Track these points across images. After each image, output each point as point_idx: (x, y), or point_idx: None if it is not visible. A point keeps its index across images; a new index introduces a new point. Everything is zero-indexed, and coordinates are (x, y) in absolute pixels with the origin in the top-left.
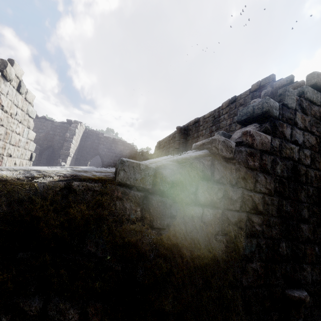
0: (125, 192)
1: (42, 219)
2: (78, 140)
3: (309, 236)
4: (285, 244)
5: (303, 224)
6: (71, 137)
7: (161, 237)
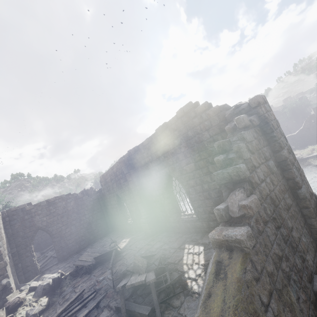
0: None
1: None
2: (2, 234)
3: (298, 236)
4: (297, 259)
5: (293, 232)
6: None
7: None
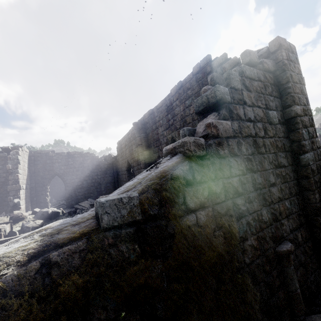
0: (116, 235)
1: None
2: (25, 167)
3: (279, 196)
4: (265, 211)
5: (273, 188)
6: (15, 167)
7: (168, 262)
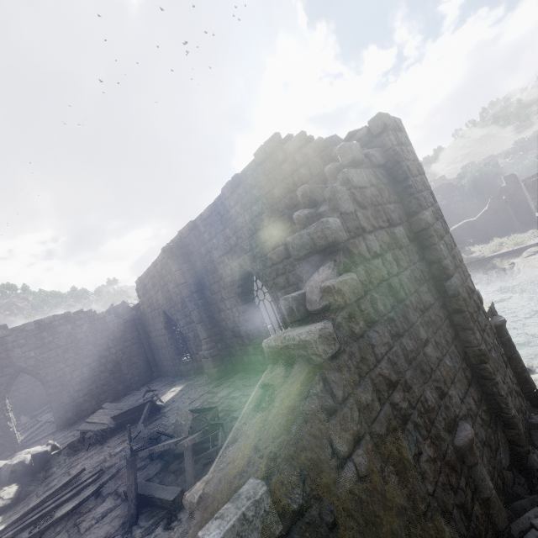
0: None
1: None
2: None
3: (437, 356)
4: (429, 391)
5: (428, 347)
6: None
7: None
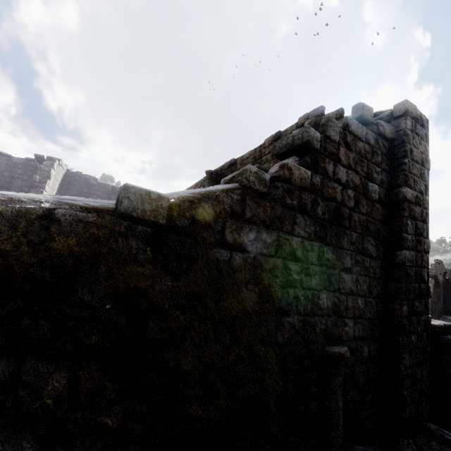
0: (130, 227)
1: (11, 255)
2: (55, 187)
3: (351, 288)
4: (325, 296)
5: (346, 274)
6: (43, 181)
7: (179, 284)
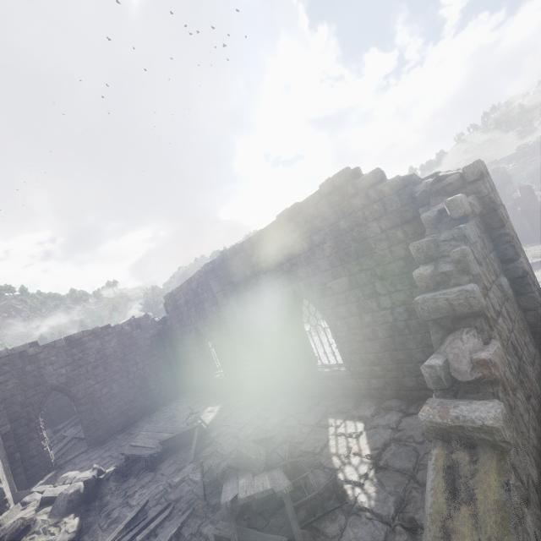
0: None
1: None
2: None
3: None
4: None
5: None
6: None
7: None
